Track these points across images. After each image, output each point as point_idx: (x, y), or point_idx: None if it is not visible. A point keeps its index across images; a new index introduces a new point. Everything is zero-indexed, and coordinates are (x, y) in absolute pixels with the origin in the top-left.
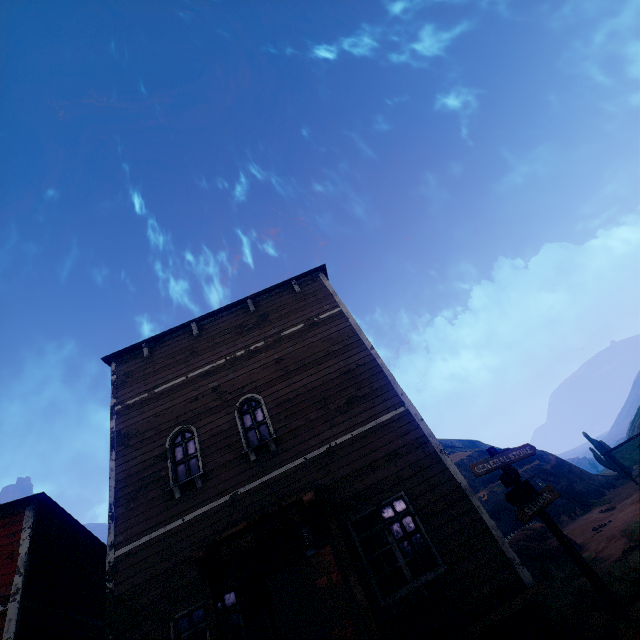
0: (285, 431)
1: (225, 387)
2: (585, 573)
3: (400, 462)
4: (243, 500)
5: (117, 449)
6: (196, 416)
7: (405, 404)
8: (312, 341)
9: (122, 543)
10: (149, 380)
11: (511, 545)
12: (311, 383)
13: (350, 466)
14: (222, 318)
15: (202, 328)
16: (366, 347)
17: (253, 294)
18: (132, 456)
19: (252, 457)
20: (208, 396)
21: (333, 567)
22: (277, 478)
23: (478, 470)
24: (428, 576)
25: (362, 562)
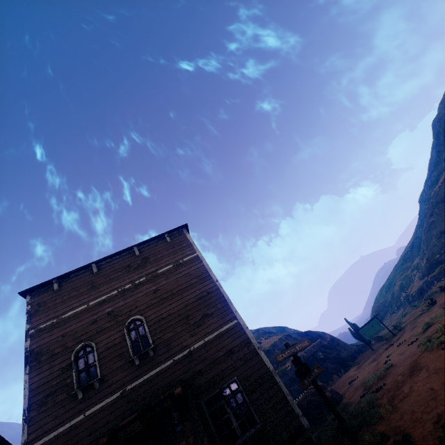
0: (160, 341)
1: (117, 311)
2: (336, 416)
3: (234, 357)
4: (130, 394)
5: (31, 365)
6: (95, 334)
7: (237, 318)
8: (178, 276)
9: (34, 440)
10: (58, 308)
11: (303, 400)
12: (178, 306)
13: (203, 362)
14: (115, 260)
15: (100, 267)
16: (213, 280)
17: (138, 243)
18: (43, 369)
19: (137, 362)
20: (104, 319)
21: (190, 433)
22: (154, 376)
23: (279, 358)
24: (251, 431)
25: (211, 428)
